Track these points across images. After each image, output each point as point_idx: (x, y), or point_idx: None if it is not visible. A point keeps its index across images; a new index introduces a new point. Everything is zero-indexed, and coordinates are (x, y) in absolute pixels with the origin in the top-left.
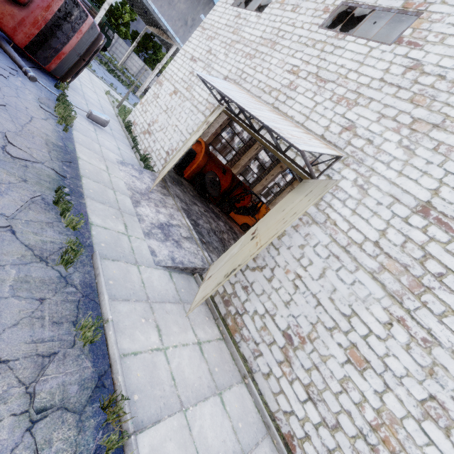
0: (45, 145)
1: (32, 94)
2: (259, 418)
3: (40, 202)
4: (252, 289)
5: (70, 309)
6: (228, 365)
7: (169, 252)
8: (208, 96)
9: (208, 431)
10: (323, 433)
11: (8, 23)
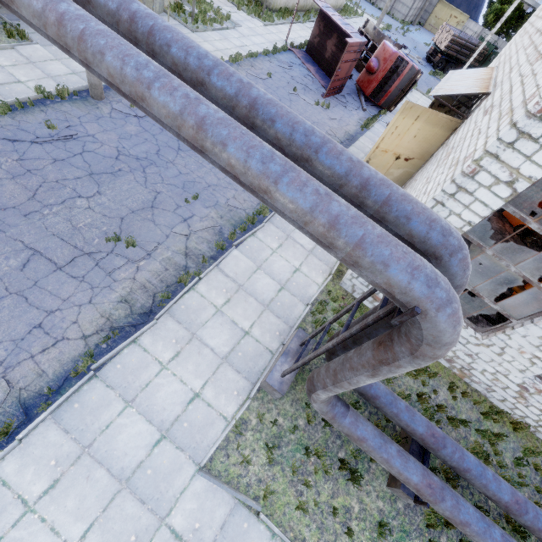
0: (344, 133)
1: (358, 117)
2: None
3: None
4: None
5: None
6: None
7: None
8: None
9: None
10: None
11: (365, 86)
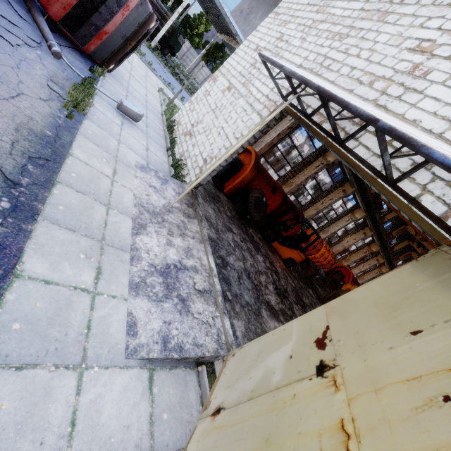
0: (11, 131)
1: (46, 70)
2: None
3: None
4: None
5: None
6: None
7: (163, 323)
8: (269, 92)
9: None
10: None
11: None
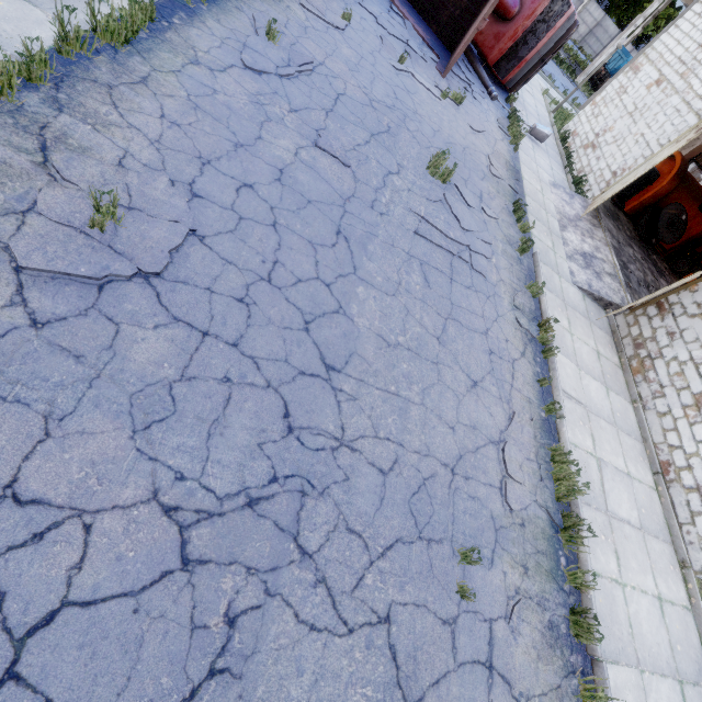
0: (505, 165)
1: (493, 115)
2: (638, 431)
3: (506, 209)
4: (680, 335)
5: (523, 277)
6: (619, 384)
7: (587, 278)
8: None
9: (592, 391)
10: None
11: (489, 44)
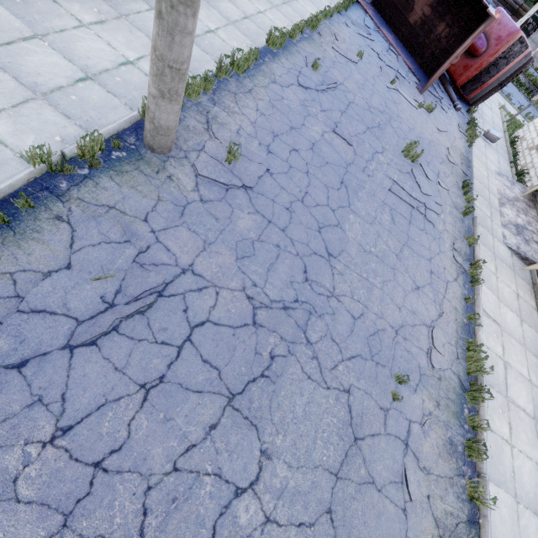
0: (459, 156)
1: (456, 121)
2: None
3: (456, 185)
4: None
5: (463, 231)
6: (533, 320)
7: (516, 242)
8: None
9: (507, 318)
10: None
11: (458, 72)
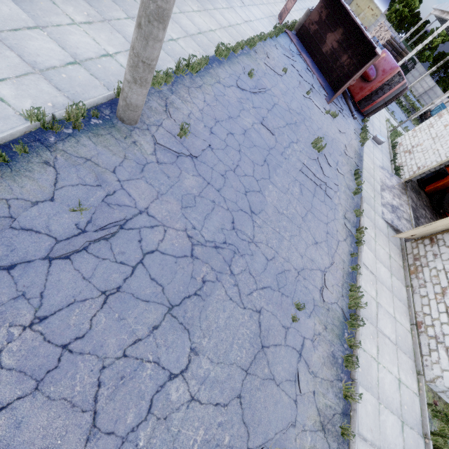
0: (354, 152)
1: (353, 126)
2: (406, 301)
3: (350, 172)
4: (440, 256)
5: (353, 206)
6: (400, 275)
7: (391, 218)
8: None
9: (381, 271)
10: (444, 327)
11: (356, 91)
